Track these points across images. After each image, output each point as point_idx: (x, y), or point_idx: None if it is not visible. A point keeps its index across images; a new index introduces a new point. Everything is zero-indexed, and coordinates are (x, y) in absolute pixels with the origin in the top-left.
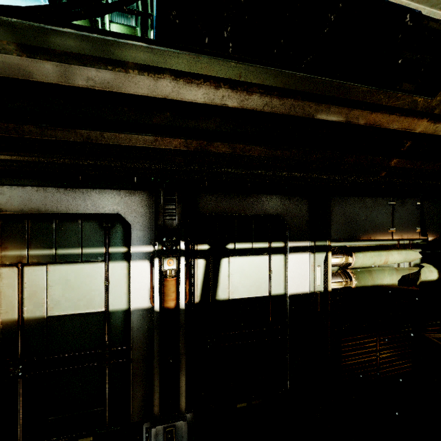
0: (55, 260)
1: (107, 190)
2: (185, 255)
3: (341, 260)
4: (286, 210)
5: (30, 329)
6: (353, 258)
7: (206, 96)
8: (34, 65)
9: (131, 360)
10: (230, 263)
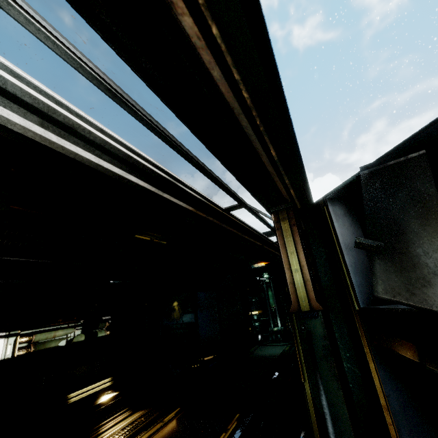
0: None
1: None
2: None
3: (26, 339)
4: None
5: None
6: (33, 336)
7: None
8: None
9: None
10: None
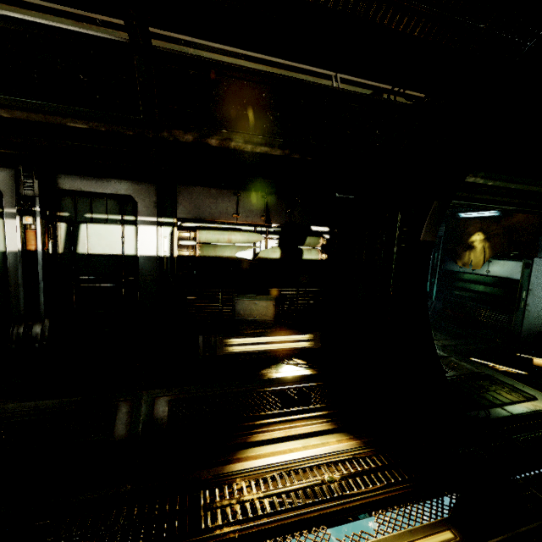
0: None
1: None
2: (44, 216)
3: (187, 234)
4: (136, 192)
5: None
6: (197, 233)
7: None
8: None
9: (9, 286)
10: (88, 228)
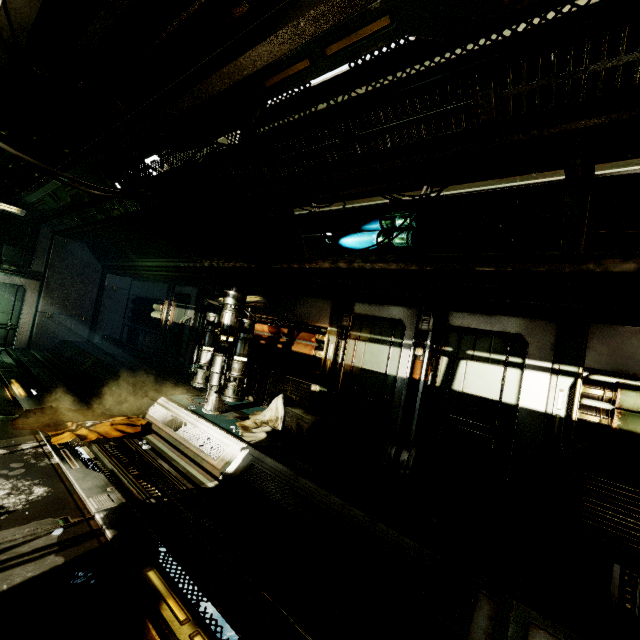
0: (369, 340)
1: (397, 306)
2: (431, 349)
3: (598, 392)
4: (528, 331)
5: (354, 371)
6: (616, 393)
7: (417, 267)
8: (365, 265)
9: (392, 406)
10: (467, 365)
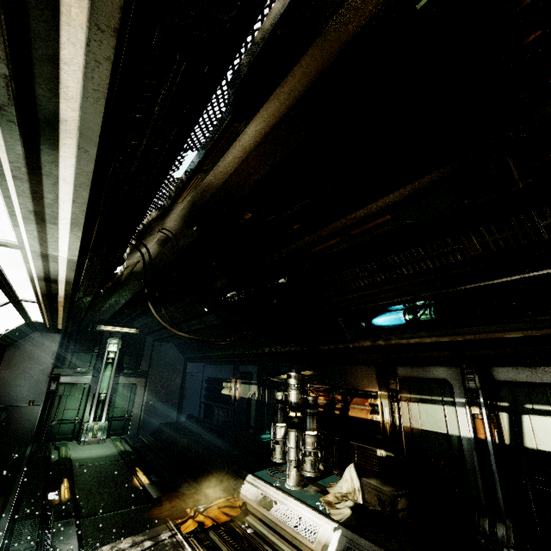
0: (420, 400)
1: (438, 367)
2: (486, 406)
3: None
4: None
5: (415, 433)
6: None
7: (449, 339)
8: (401, 341)
9: (466, 469)
10: (531, 419)
